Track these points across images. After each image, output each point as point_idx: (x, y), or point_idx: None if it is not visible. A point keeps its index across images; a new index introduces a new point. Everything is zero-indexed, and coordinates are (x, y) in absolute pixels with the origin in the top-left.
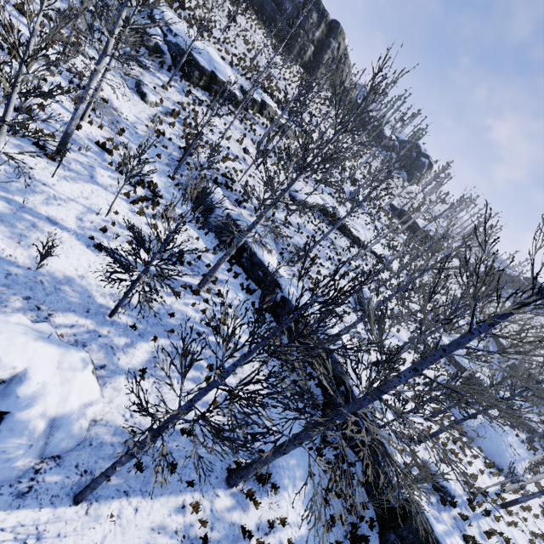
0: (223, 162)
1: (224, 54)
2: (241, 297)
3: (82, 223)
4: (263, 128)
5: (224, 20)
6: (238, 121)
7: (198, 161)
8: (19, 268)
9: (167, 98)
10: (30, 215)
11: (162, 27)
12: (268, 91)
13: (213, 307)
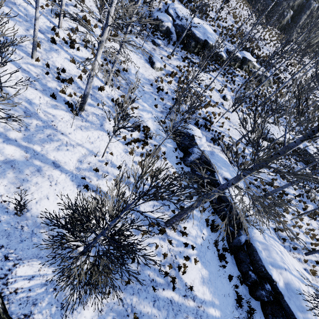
0: (204, 108)
1: (216, 28)
2: (205, 233)
3: (81, 164)
4: (242, 79)
5: (219, 5)
6: (221, 75)
7: (179, 111)
8: (7, 213)
9: (169, 64)
10: (39, 161)
11: (173, 16)
12: (249, 50)
13: (176, 247)
